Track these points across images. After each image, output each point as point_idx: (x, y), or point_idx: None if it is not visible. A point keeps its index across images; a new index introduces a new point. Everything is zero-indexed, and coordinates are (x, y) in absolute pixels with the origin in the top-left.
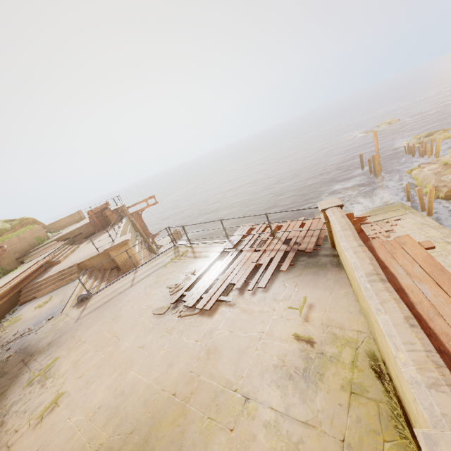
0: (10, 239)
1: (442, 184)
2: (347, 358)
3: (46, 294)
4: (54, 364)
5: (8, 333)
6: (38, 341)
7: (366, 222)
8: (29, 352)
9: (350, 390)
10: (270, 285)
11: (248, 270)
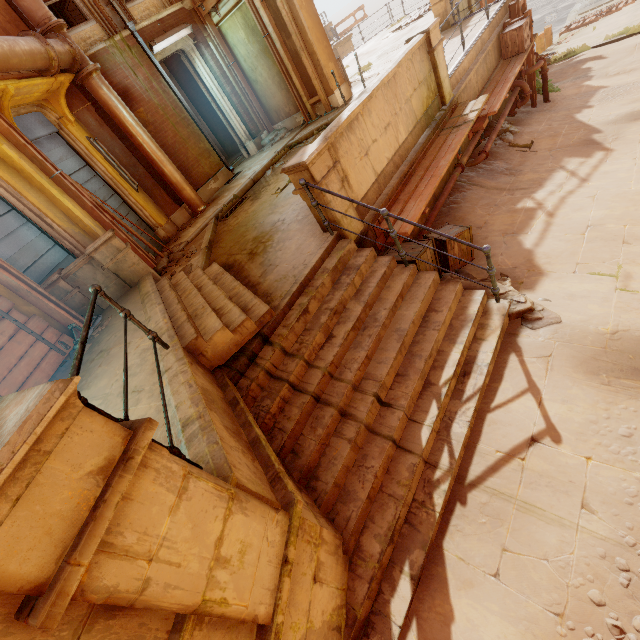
0: None
1: None
2: None
3: None
4: None
5: None
6: None
7: None
8: None
9: None
10: None
11: None
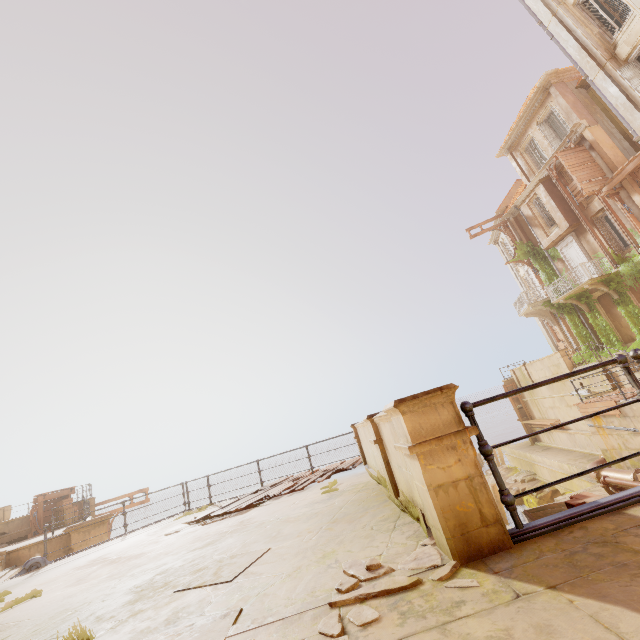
0: None
1: (508, 486)
2: (360, 486)
3: None
4: (5, 597)
5: None
6: None
7: None
8: None
9: (359, 491)
10: (306, 489)
11: (285, 487)
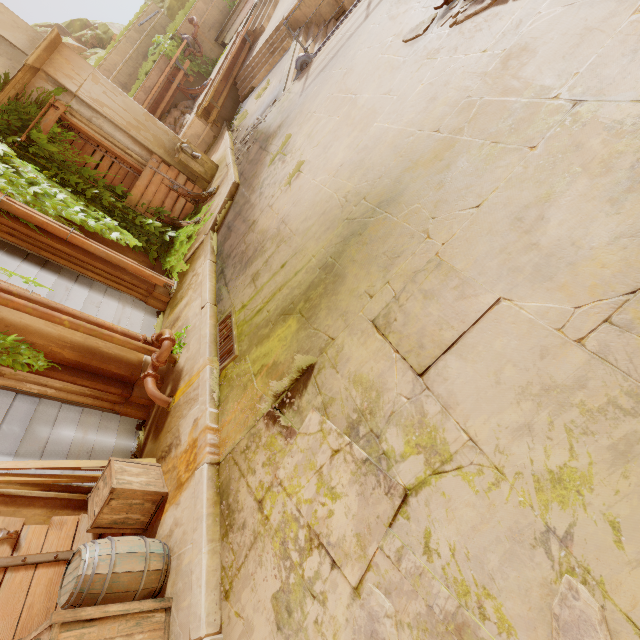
0: (195, 6)
1: None
2: None
3: (262, 81)
4: (289, 142)
5: (242, 131)
6: (268, 128)
7: None
8: (264, 140)
9: None
10: None
11: None
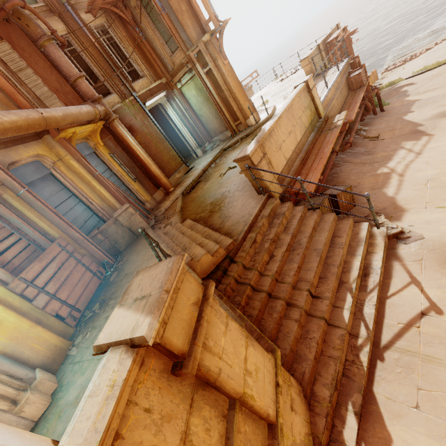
0: None
1: None
2: None
3: None
4: None
5: None
6: None
7: (357, 32)
8: None
9: None
10: None
11: None
